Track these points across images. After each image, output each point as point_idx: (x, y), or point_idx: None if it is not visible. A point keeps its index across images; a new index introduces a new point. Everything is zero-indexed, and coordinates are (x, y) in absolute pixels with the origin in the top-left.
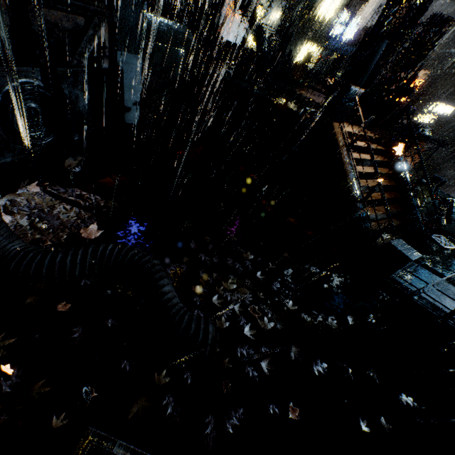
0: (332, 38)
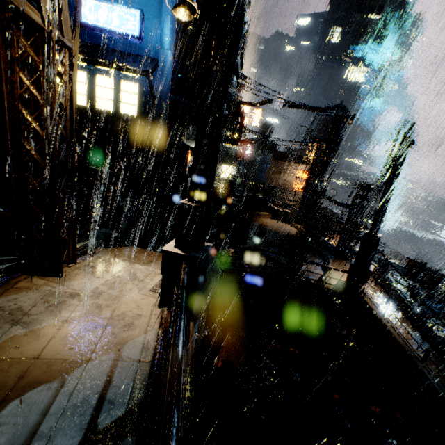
0: None
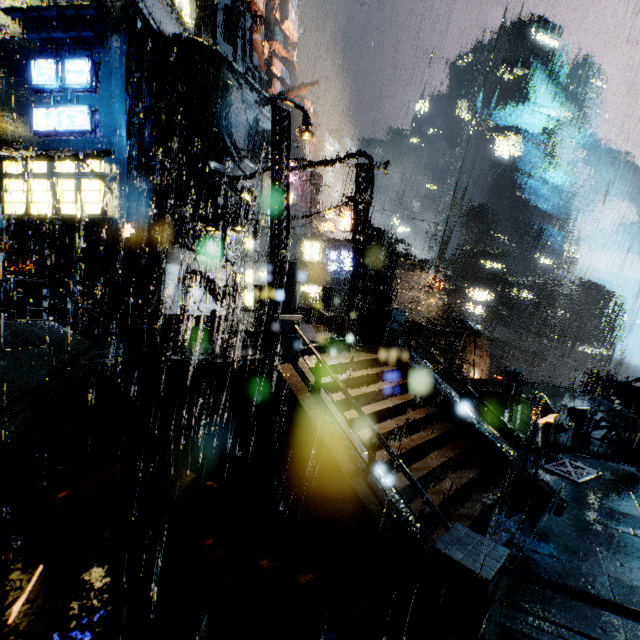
0: (336, 276)
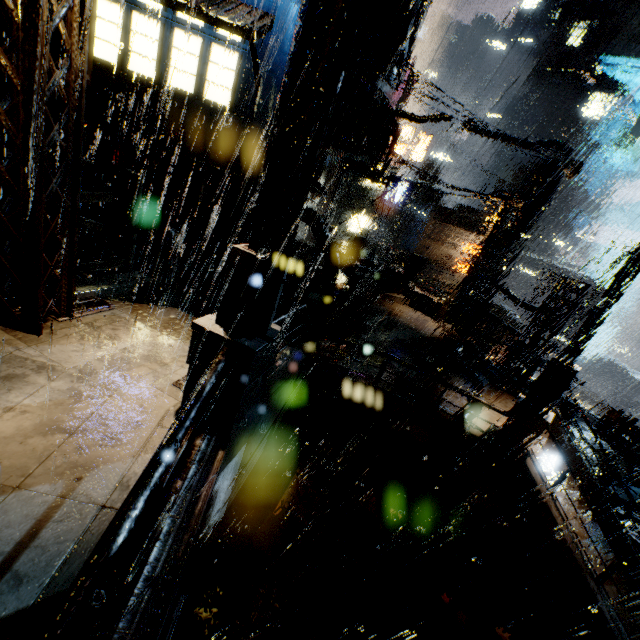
0: None
